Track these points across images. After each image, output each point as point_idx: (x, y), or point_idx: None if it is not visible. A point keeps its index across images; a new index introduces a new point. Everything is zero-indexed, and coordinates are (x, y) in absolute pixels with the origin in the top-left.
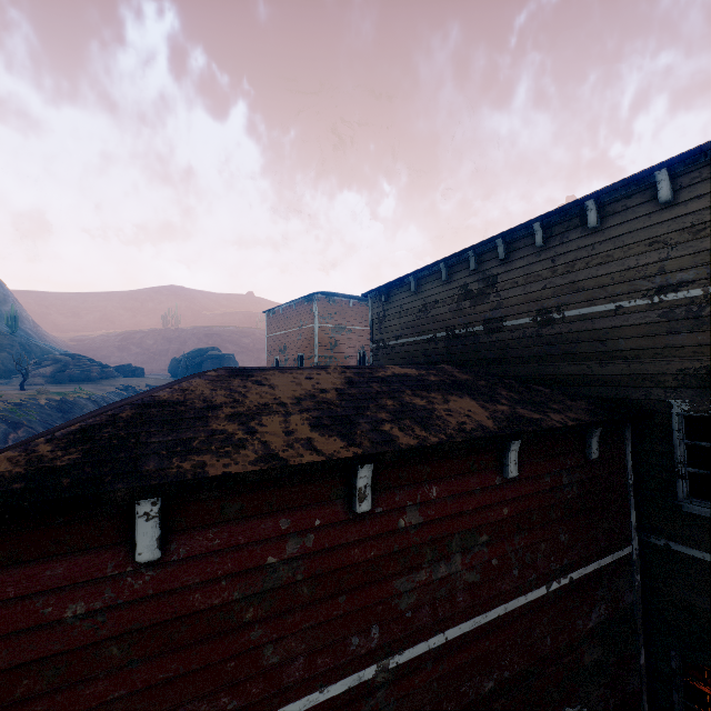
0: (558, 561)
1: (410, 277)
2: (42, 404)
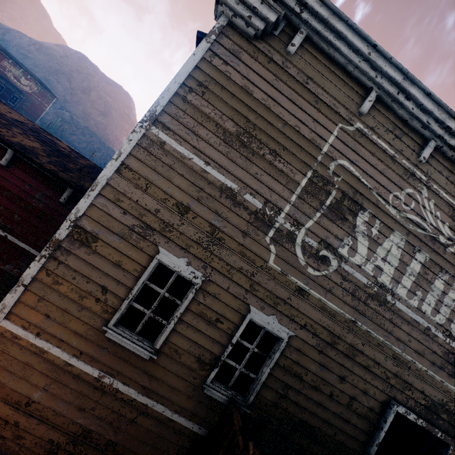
0: (5, 222)
1: None
2: None
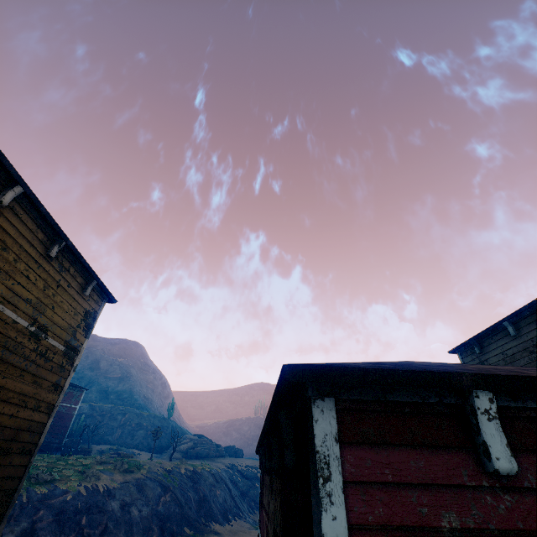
0: None
1: (503, 322)
2: (182, 473)
